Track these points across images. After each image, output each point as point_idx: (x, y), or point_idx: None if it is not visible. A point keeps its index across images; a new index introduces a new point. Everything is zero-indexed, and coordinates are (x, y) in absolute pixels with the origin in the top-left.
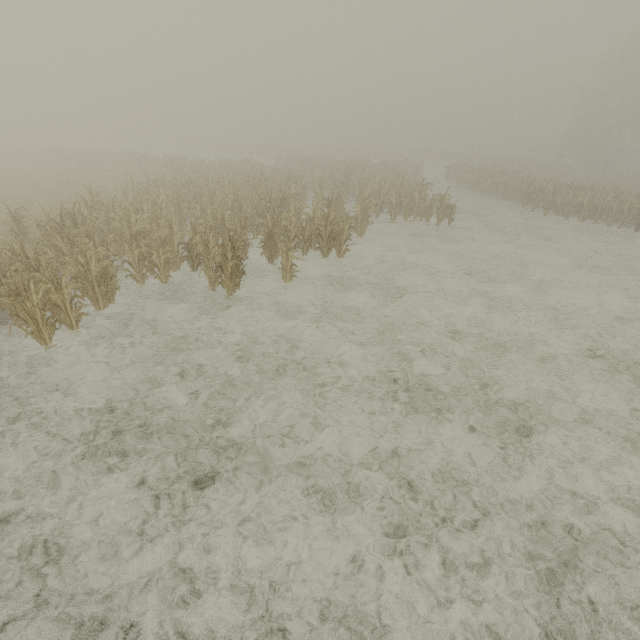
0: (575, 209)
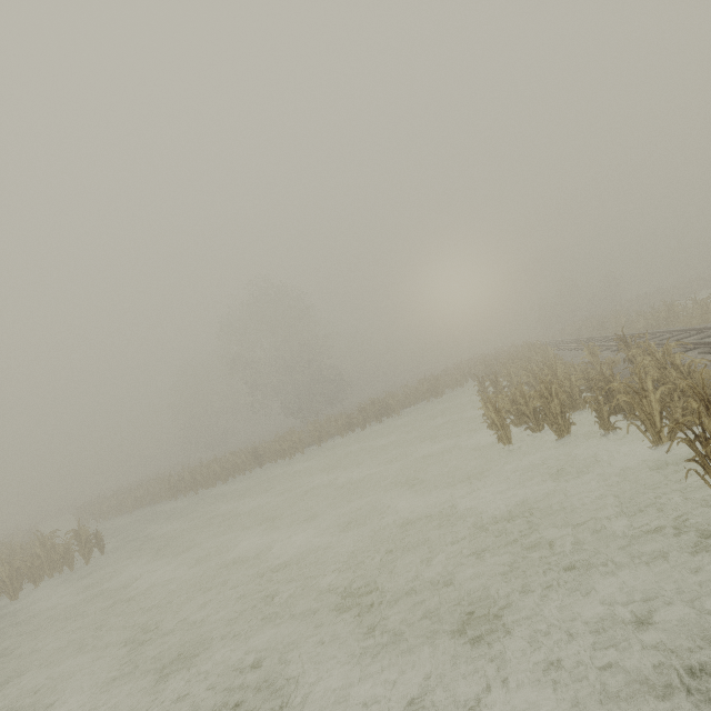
0: (215, 477)
